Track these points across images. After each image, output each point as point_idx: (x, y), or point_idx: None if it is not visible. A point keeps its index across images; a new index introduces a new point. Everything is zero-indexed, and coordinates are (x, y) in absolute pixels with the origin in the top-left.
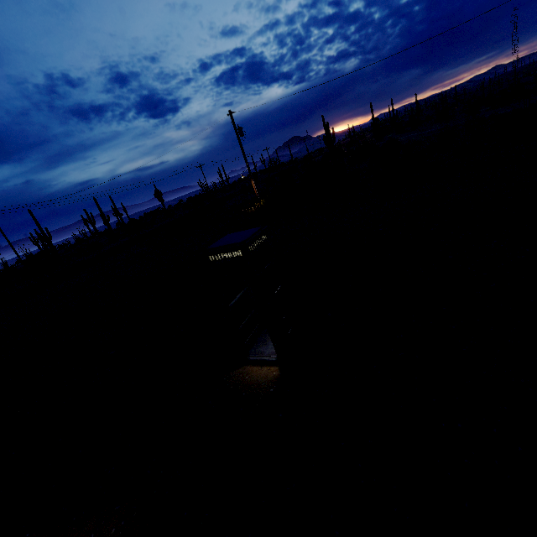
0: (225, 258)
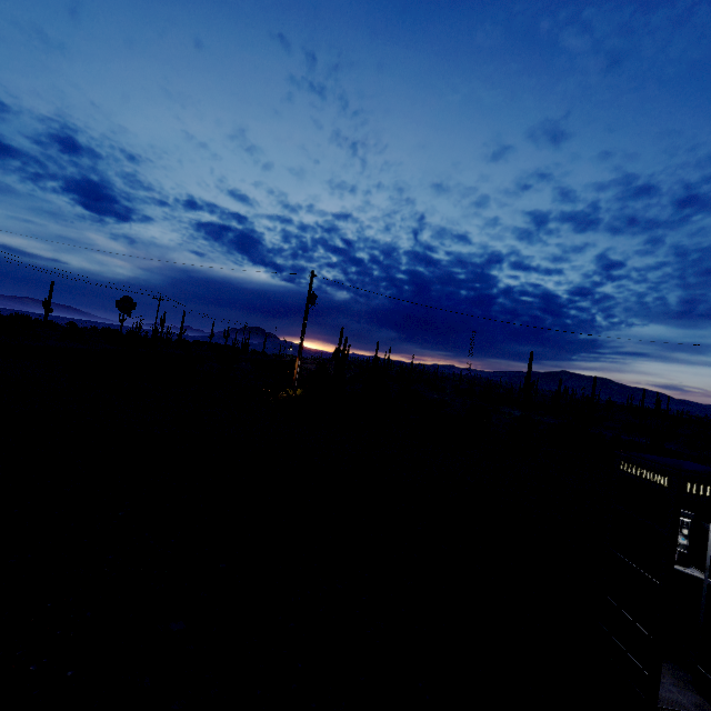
0: None
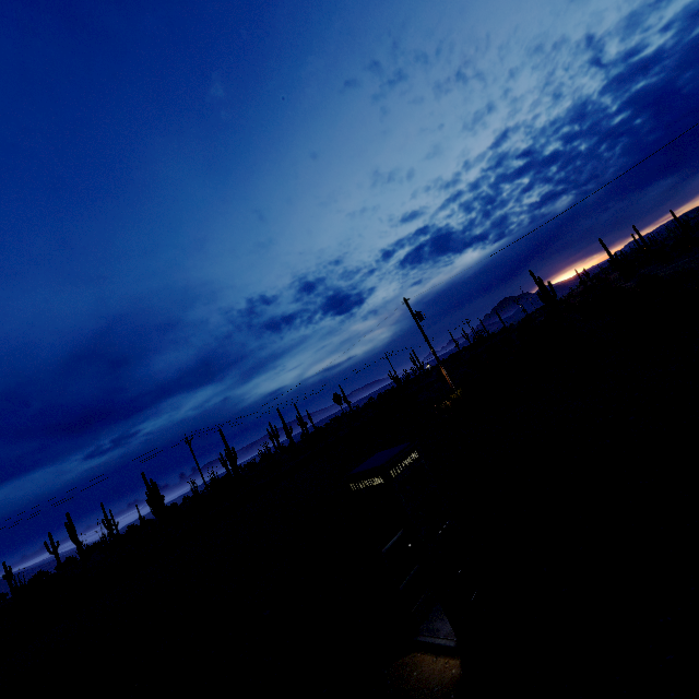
0: (366, 486)
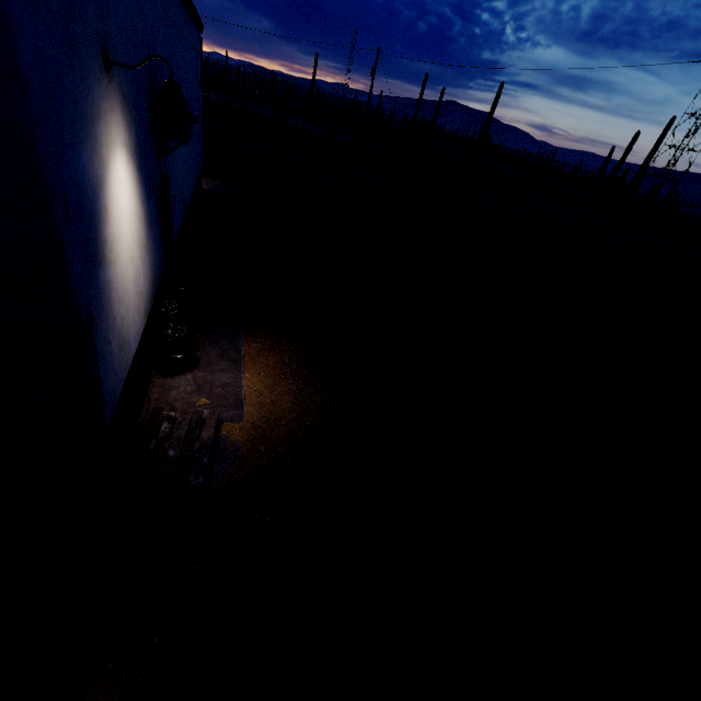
0: None
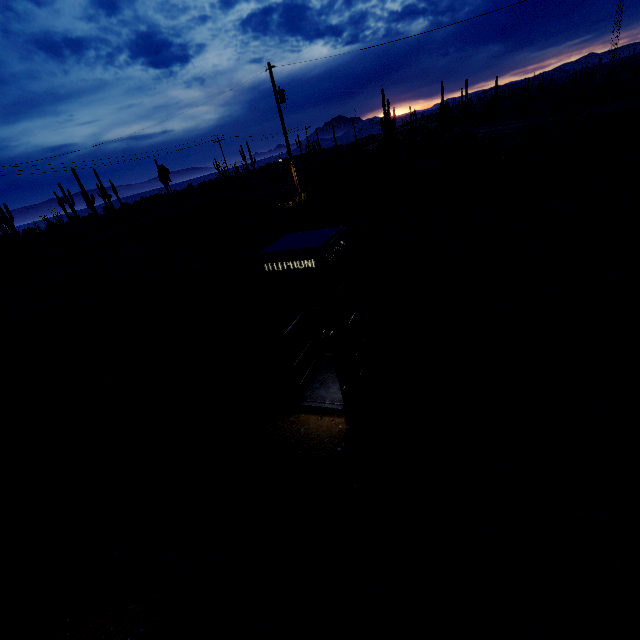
0: (288, 268)
